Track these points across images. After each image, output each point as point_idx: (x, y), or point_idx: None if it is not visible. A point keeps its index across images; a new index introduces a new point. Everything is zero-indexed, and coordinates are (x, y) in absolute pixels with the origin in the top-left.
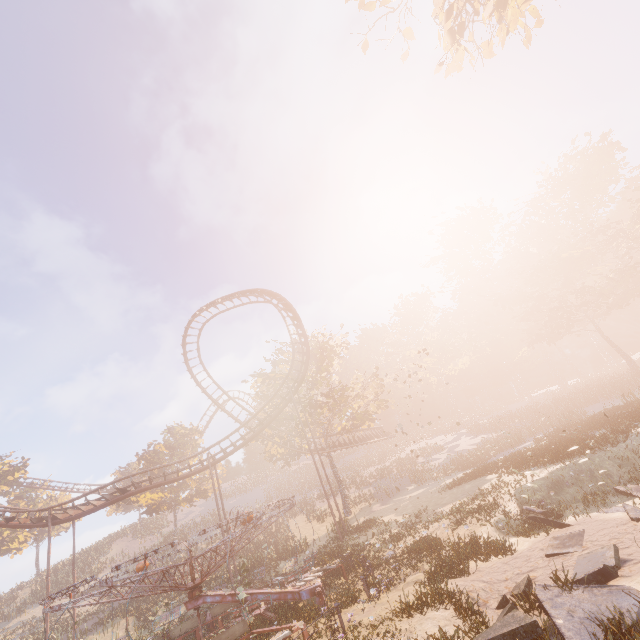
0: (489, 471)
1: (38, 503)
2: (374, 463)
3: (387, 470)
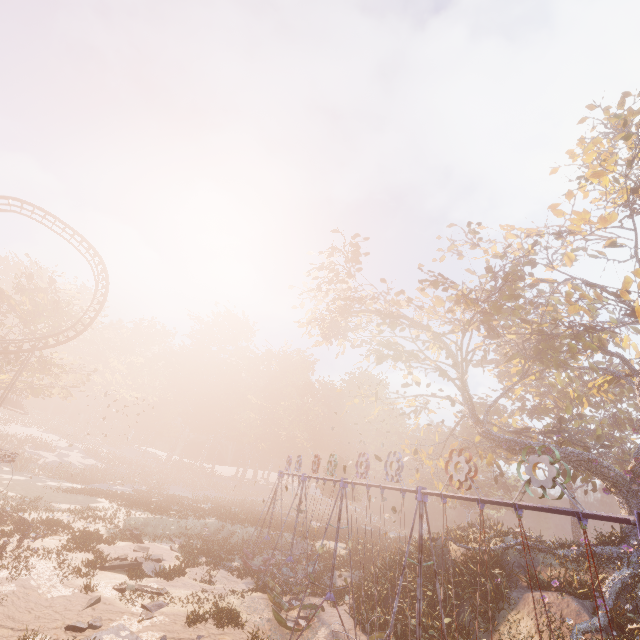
0: (103, 496)
1: None
2: None
3: None
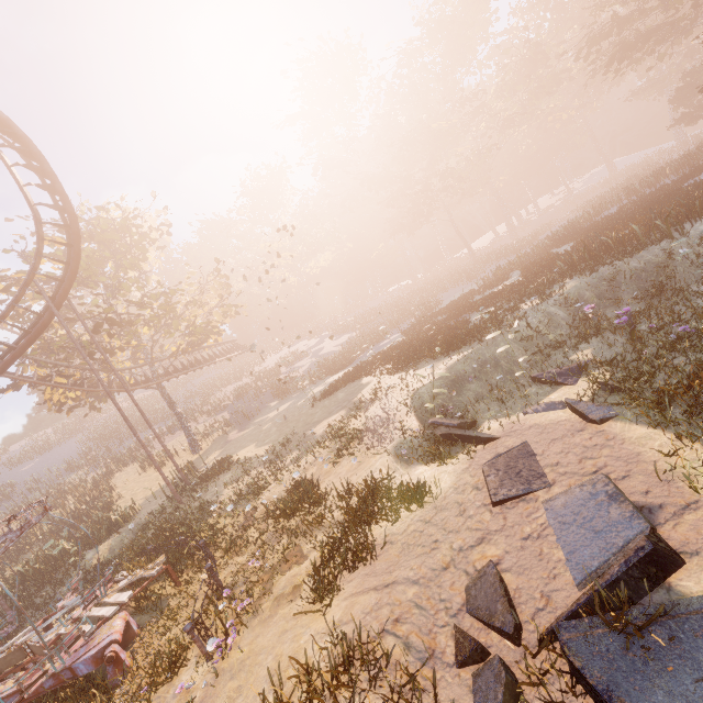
0: (364, 374)
1: None
2: (229, 382)
3: (245, 388)
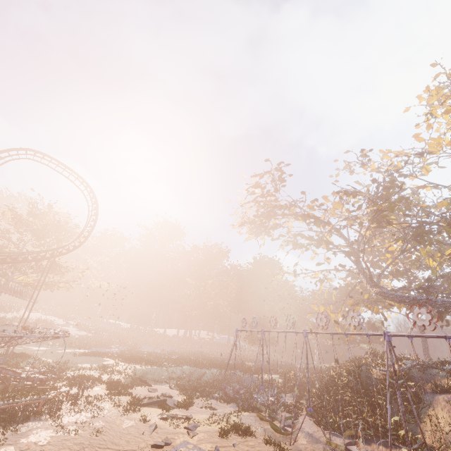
0: (107, 356)
1: None
2: None
3: (12, 322)
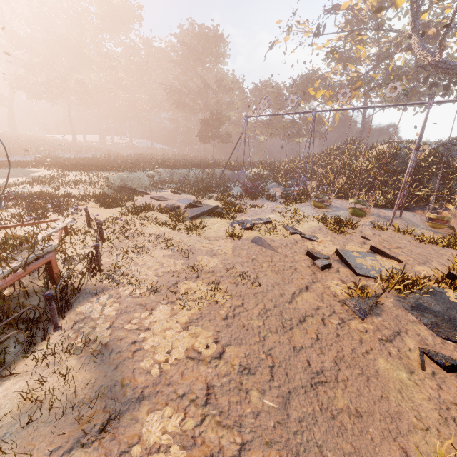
0: (29, 166)
1: None
2: None
3: None
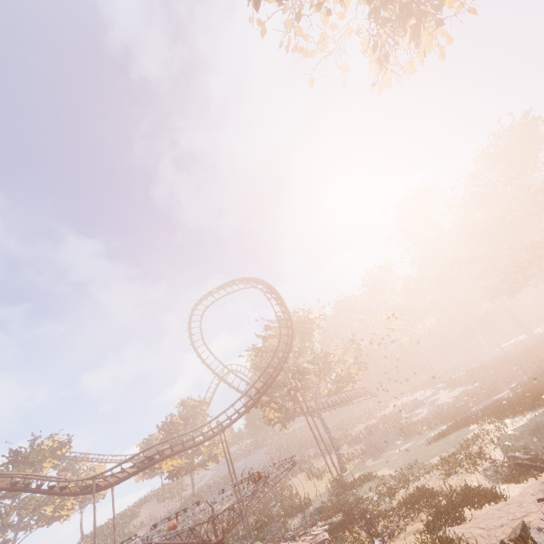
0: (470, 422)
1: (80, 474)
2: (361, 421)
3: (374, 427)
